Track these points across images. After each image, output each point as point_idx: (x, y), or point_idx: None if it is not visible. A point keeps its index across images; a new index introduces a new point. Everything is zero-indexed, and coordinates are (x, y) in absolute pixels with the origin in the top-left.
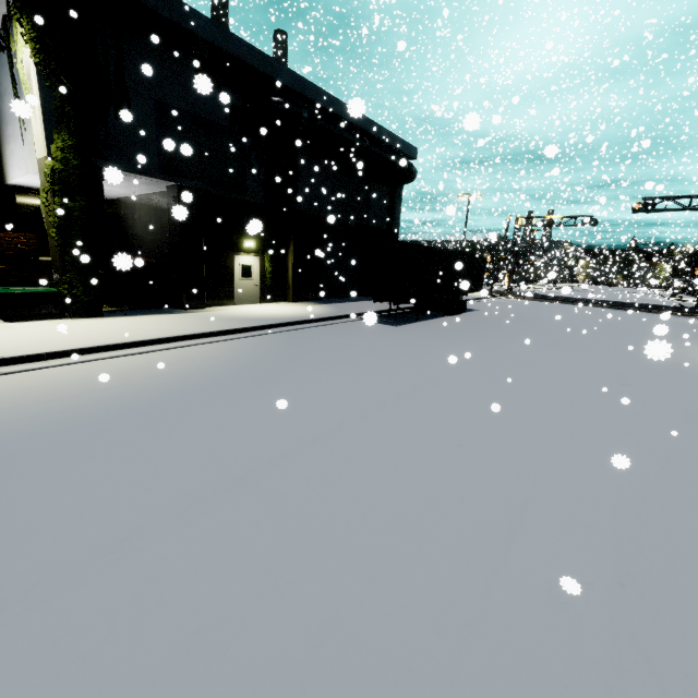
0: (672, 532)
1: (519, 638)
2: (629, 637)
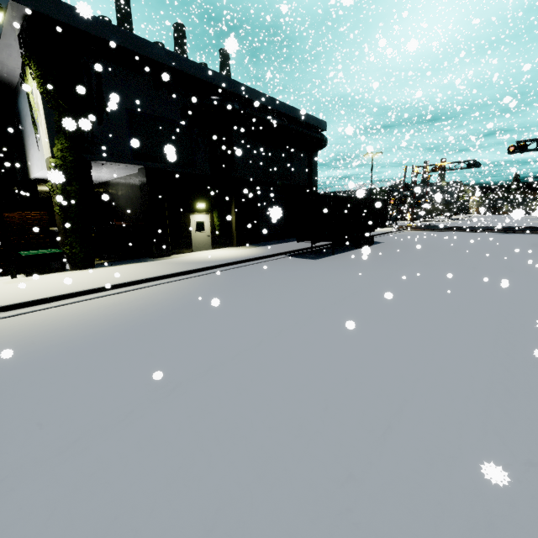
0: (536, 425)
1: (384, 525)
2: (486, 525)
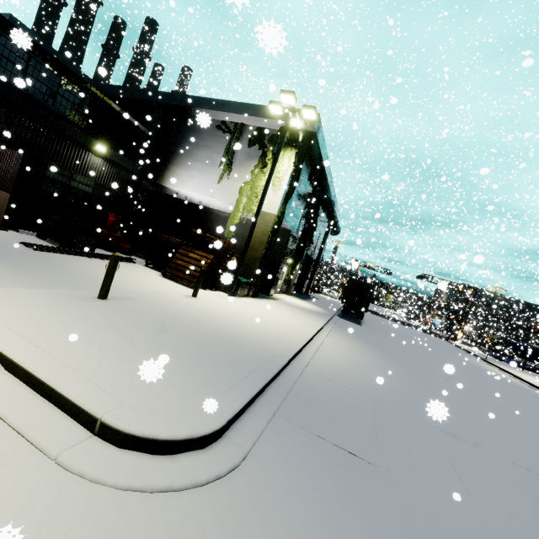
0: None
1: None
2: None
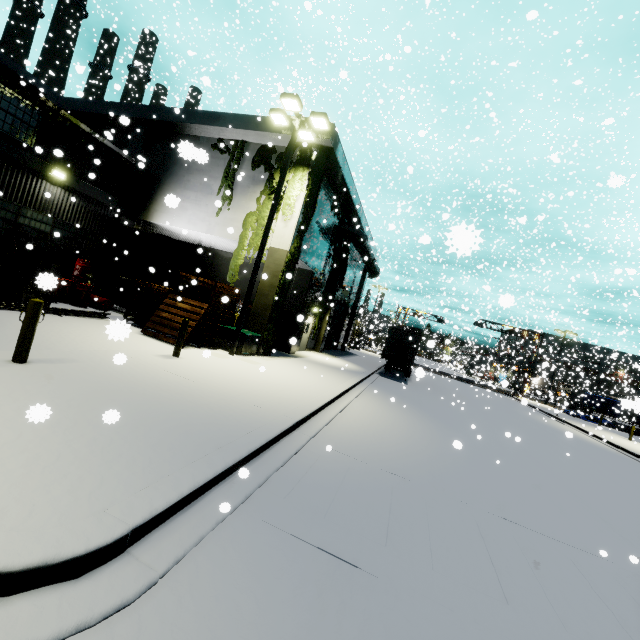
0: None
1: None
2: None
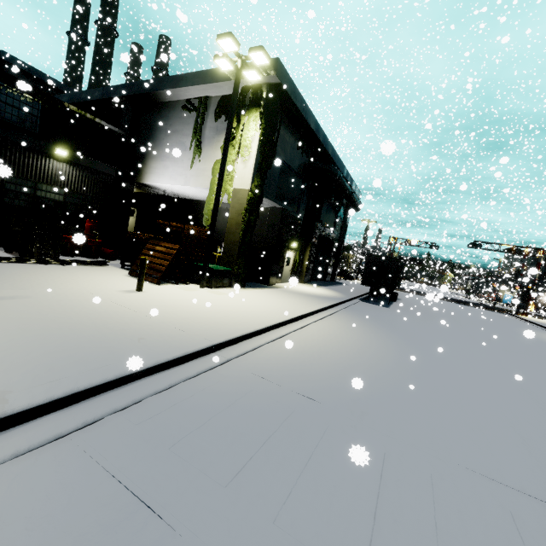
0: None
1: None
2: None
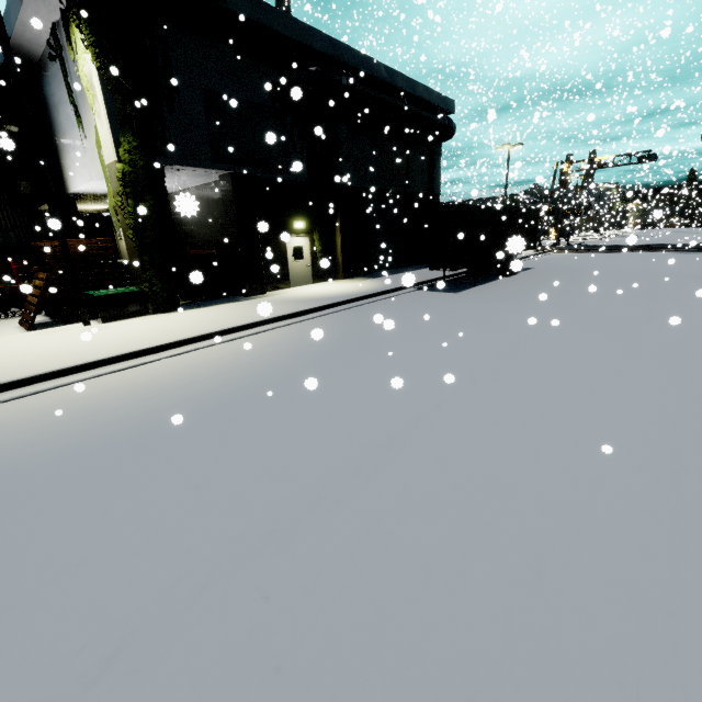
0: None
1: None
2: None
